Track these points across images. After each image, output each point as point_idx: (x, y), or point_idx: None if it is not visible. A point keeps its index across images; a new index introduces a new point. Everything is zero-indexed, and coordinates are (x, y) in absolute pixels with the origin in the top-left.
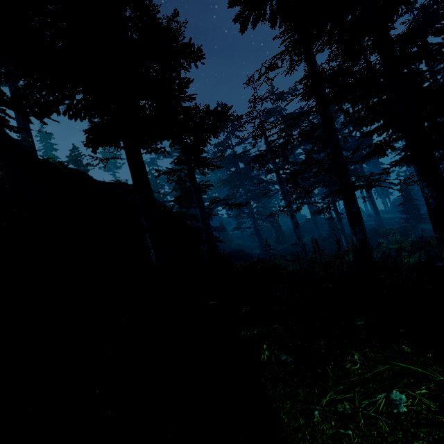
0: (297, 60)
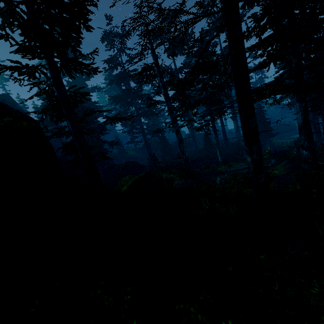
0: None
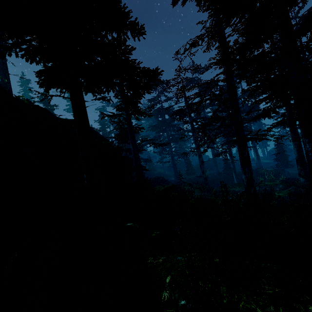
0: (214, 40)
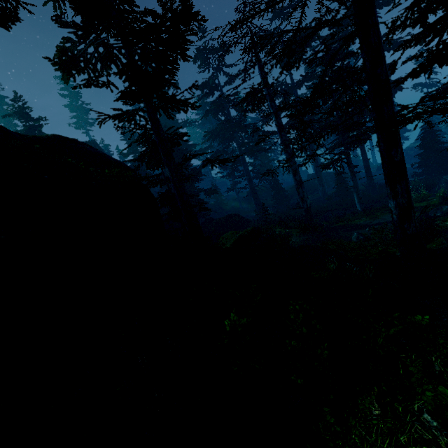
0: None
